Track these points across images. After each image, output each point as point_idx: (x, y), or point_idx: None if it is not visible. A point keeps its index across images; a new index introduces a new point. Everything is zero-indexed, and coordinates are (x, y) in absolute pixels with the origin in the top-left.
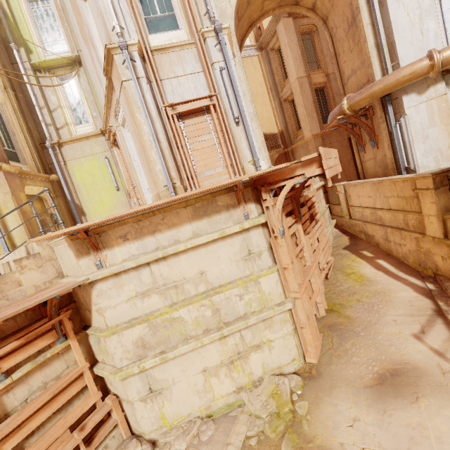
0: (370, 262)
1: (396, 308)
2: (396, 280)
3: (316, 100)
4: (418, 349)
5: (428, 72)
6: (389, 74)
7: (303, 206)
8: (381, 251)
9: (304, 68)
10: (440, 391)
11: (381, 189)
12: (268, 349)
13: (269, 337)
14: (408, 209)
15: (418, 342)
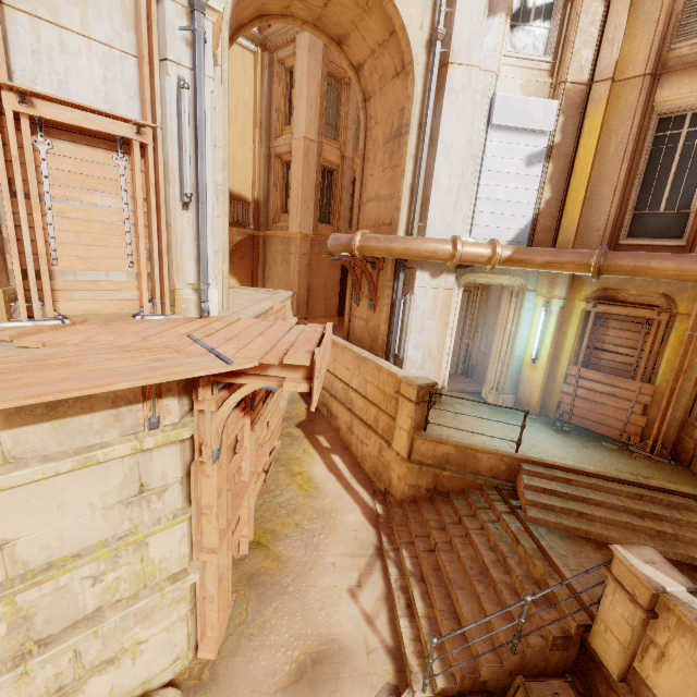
0: (324, 457)
1: (339, 542)
2: (348, 492)
3: (319, 185)
4: (351, 613)
5: (447, 260)
6: (414, 237)
7: None
8: (340, 440)
9: (318, 129)
10: (360, 685)
11: (363, 368)
12: (132, 658)
13: (140, 637)
14: (384, 408)
15: (353, 601)
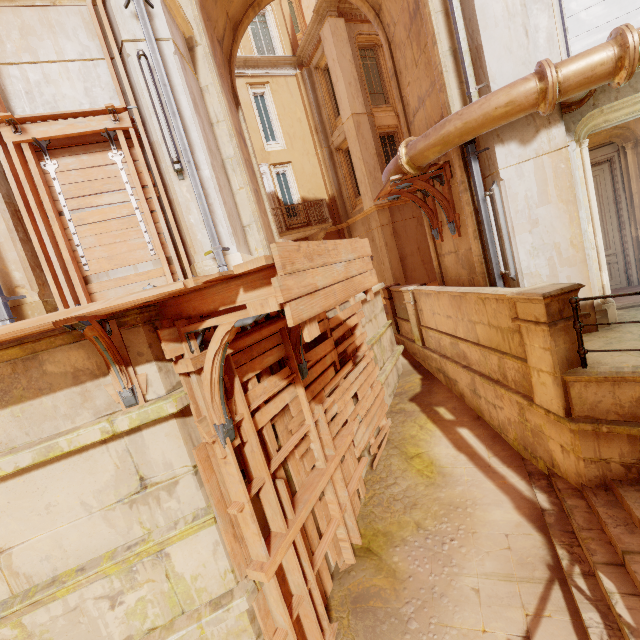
0: (447, 433)
1: (481, 553)
2: (487, 476)
3: (381, 152)
4: None
5: (537, 103)
6: (472, 102)
7: (325, 338)
8: (467, 409)
9: (363, 100)
10: None
11: (464, 307)
12: None
13: None
14: (506, 350)
15: None
